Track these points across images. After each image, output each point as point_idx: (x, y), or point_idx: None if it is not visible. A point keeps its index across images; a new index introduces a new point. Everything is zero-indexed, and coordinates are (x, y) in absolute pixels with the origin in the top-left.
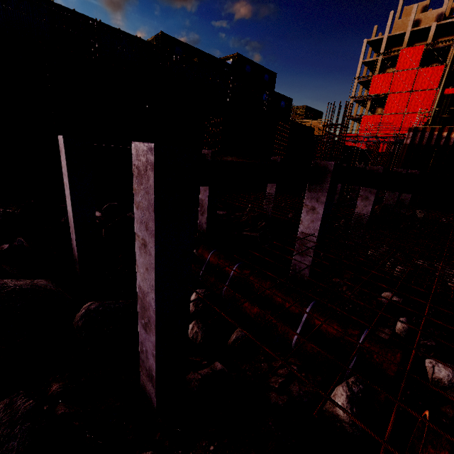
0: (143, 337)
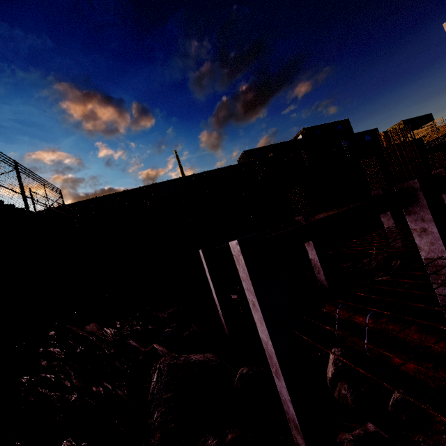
0: (279, 386)
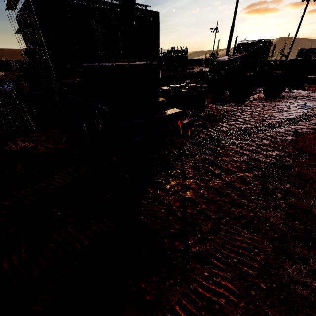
0: None
